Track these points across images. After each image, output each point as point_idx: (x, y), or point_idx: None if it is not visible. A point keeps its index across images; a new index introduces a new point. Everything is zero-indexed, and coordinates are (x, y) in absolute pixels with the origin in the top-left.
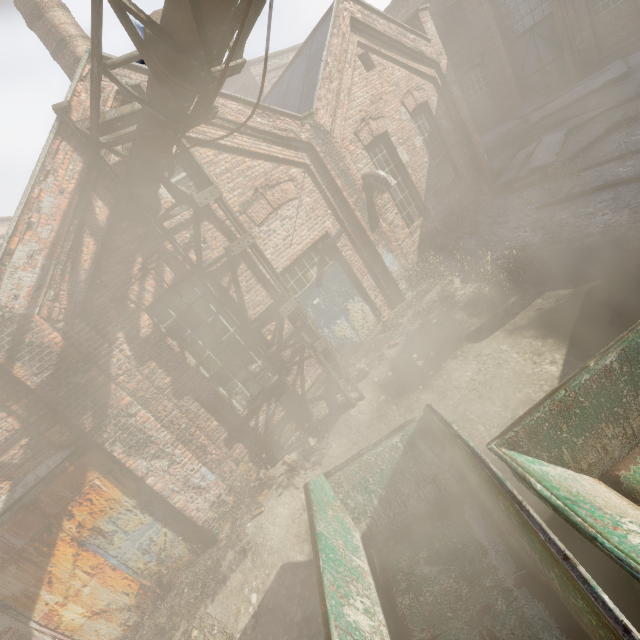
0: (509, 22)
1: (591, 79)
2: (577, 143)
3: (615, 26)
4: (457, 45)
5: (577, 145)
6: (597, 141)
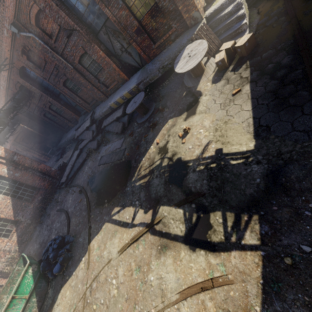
0: (51, 89)
1: (85, 121)
2: (78, 163)
3: (86, 96)
4: (37, 98)
5: (77, 165)
6: (88, 157)
